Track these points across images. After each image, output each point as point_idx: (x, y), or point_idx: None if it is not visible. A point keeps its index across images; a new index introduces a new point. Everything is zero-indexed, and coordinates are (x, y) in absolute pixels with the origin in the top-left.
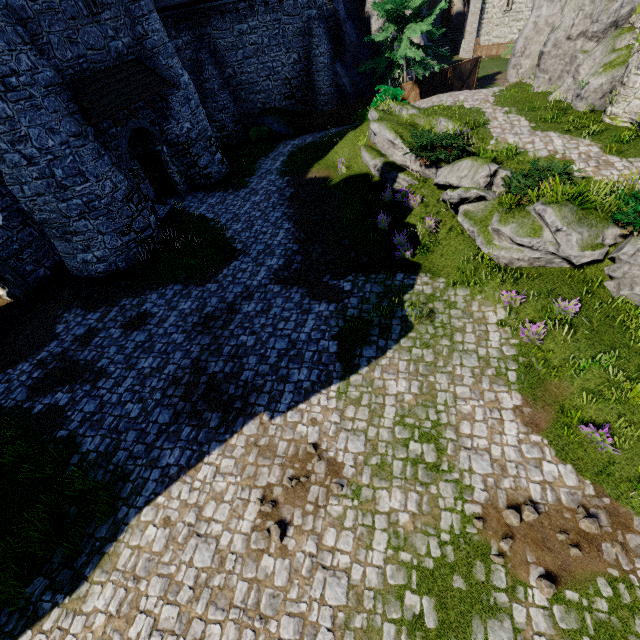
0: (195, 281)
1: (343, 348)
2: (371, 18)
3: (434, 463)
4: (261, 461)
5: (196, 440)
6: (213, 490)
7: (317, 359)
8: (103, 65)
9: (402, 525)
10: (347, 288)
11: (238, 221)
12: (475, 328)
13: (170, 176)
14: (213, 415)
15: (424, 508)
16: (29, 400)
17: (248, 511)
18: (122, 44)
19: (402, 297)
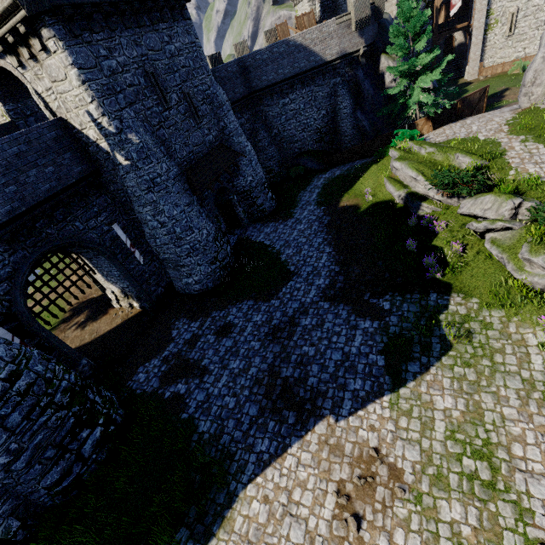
0: (262, 298)
1: (390, 362)
2: (385, 74)
3: (489, 481)
4: (332, 458)
5: (279, 433)
6: (297, 478)
7: (368, 371)
8: (202, 153)
9: (465, 537)
10: (386, 307)
11: (289, 247)
12: (515, 350)
13: (237, 214)
14: (290, 413)
15: (485, 524)
16: (161, 388)
17: (327, 501)
18: (212, 136)
19: (438, 317)
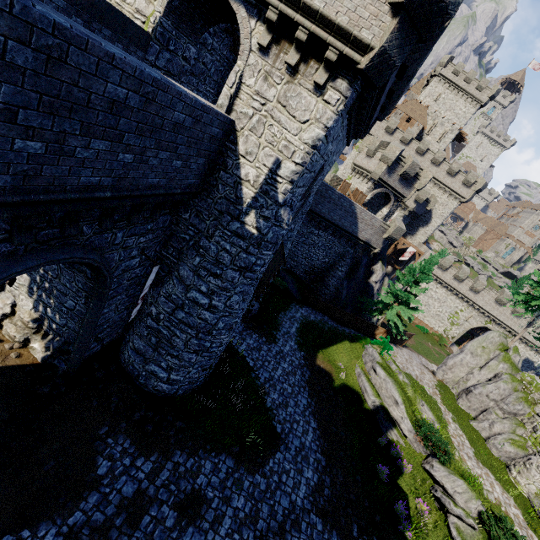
0: (245, 462)
1: None
2: (374, 273)
3: None
4: None
5: None
6: None
7: None
8: None
9: None
10: None
11: (275, 388)
12: None
13: None
14: None
15: None
16: None
17: None
18: None
19: None
